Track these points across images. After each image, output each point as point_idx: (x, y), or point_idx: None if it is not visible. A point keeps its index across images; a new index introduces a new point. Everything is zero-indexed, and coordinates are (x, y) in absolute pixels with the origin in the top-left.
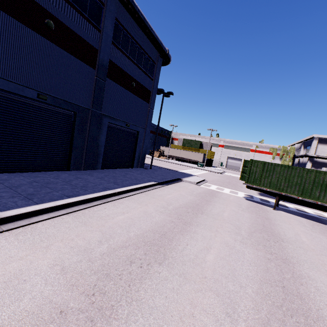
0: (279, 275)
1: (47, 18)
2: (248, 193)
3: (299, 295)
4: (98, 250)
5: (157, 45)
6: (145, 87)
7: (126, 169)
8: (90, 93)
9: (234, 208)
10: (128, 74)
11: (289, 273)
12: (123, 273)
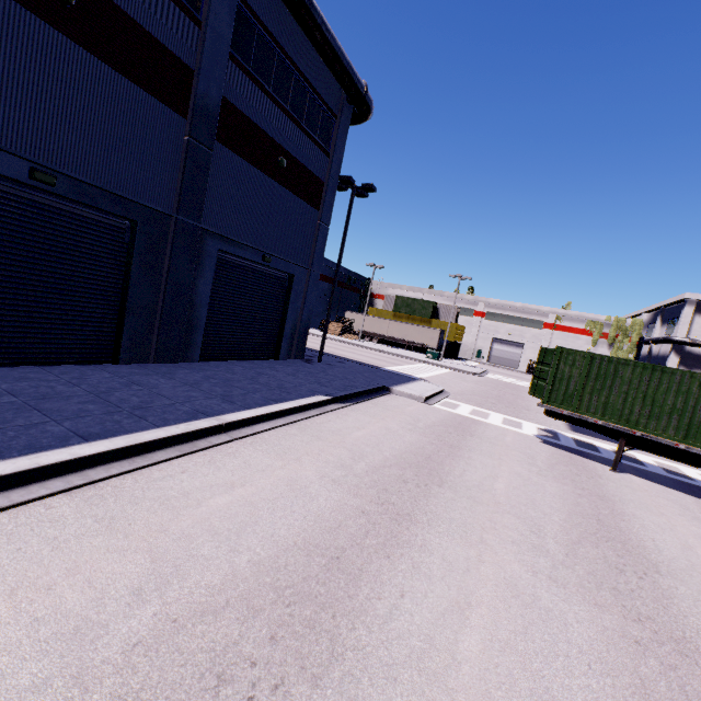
0: None
1: None
2: (545, 425)
3: None
4: (123, 630)
5: (340, 72)
6: (310, 170)
7: (261, 362)
8: (173, 177)
9: (518, 468)
10: (270, 137)
11: None
12: None
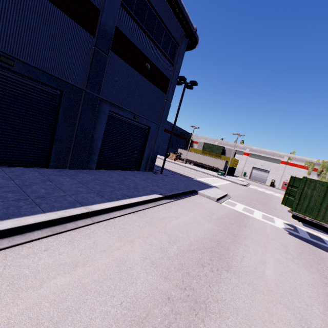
0: None
1: None
2: (287, 221)
3: None
4: None
5: (182, 19)
6: (163, 72)
7: (129, 172)
8: (85, 68)
9: (278, 255)
10: (141, 52)
11: None
12: None
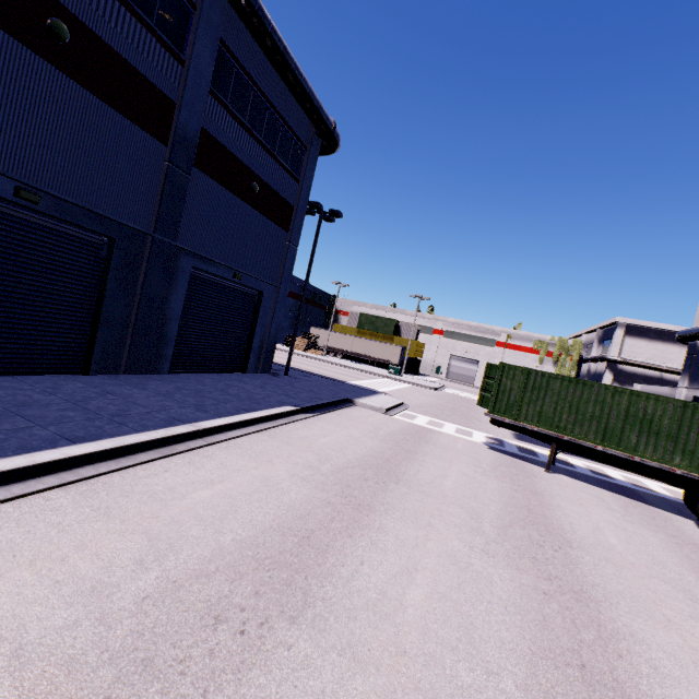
0: (571, 634)
1: (52, 15)
2: (493, 434)
3: (618, 685)
4: (132, 588)
5: (310, 110)
6: (281, 195)
7: (229, 375)
8: (152, 198)
9: (466, 469)
10: (244, 164)
11: (592, 627)
12: (193, 653)
